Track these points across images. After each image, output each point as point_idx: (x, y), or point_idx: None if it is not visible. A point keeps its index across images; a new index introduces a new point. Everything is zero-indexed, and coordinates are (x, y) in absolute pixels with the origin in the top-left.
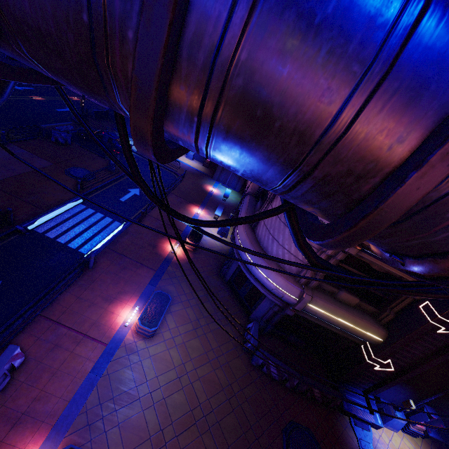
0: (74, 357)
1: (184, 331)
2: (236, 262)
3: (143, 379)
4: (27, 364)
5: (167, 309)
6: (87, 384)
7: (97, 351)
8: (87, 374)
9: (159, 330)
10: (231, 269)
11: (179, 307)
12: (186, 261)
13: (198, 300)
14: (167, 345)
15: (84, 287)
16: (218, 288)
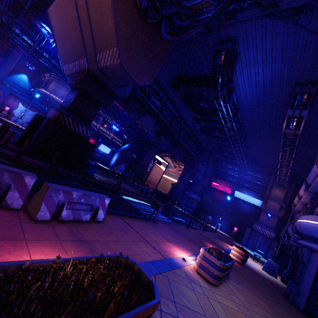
0: (135, 244)
1: (262, 314)
2: (308, 270)
3: (214, 316)
4: (101, 223)
5: (227, 280)
6: (145, 267)
7: (156, 256)
8: (145, 261)
9: (223, 288)
10: (305, 284)
11: (242, 288)
12: (236, 265)
13: (266, 299)
14: (240, 309)
15: (149, 224)
16: (292, 308)
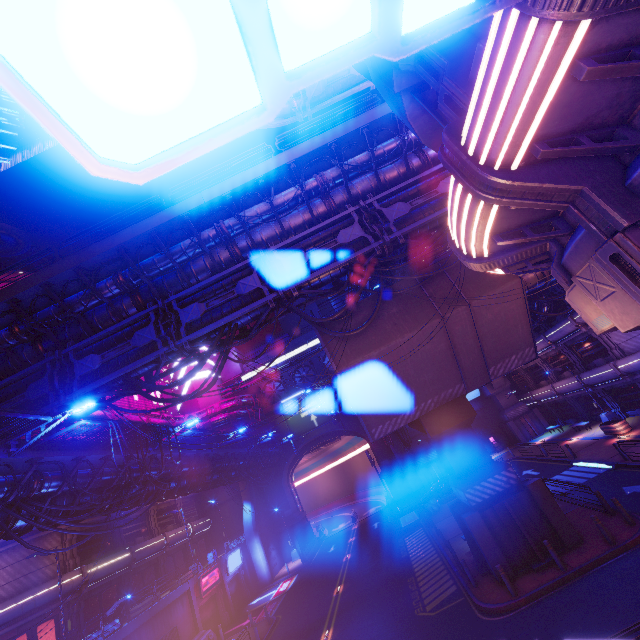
0: None
1: None
2: None
3: None
4: None
5: None
6: None
7: None
8: None
9: None
10: None
11: None
12: None
13: None
14: None
15: None
16: None
